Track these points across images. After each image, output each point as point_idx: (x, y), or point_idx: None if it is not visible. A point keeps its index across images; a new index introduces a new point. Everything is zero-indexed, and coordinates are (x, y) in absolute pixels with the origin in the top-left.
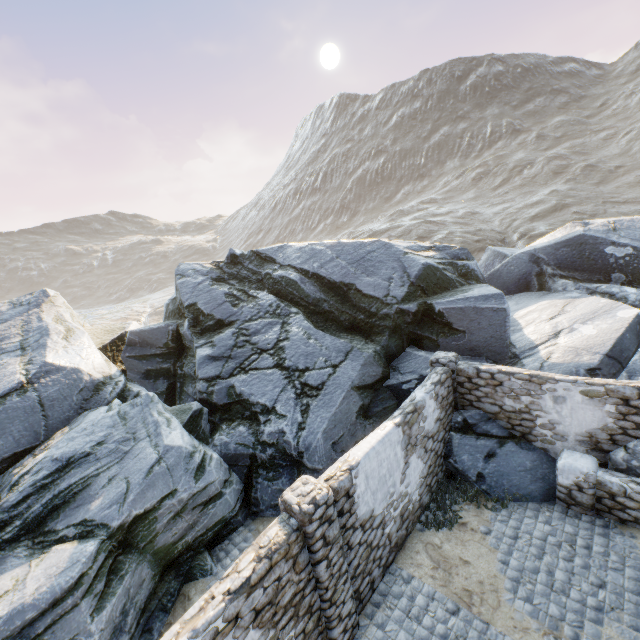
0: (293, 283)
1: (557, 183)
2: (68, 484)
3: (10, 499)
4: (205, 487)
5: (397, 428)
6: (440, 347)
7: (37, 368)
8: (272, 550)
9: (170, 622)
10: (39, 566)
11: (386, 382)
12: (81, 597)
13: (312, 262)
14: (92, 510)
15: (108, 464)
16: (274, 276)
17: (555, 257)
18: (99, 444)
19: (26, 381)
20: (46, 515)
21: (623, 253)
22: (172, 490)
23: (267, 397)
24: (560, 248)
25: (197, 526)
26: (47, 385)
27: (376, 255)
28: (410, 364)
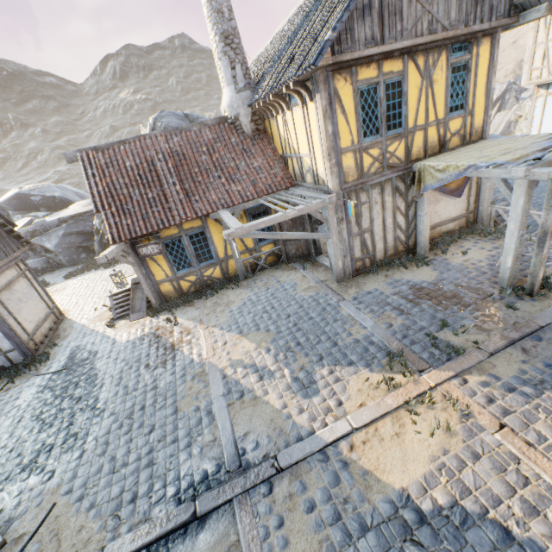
0: None
1: (62, 165)
2: None
3: None
4: None
5: None
6: None
7: None
8: None
9: None
10: None
11: None
12: None
13: None
14: None
15: None
16: None
17: (12, 206)
18: None
19: None
20: None
21: (39, 199)
22: None
23: None
24: (12, 201)
25: None
26: None
27: None
28: None
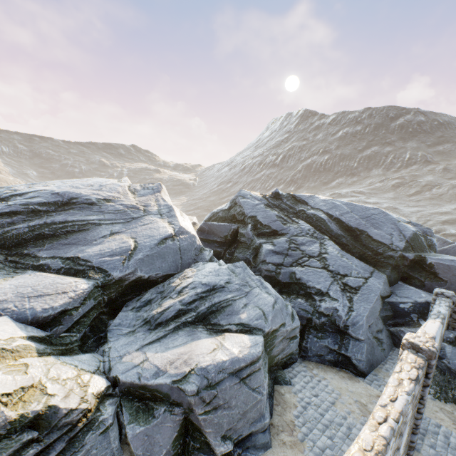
0: (322, 220)
1: None
2: (219, 300)
3: (185, 299)
4: (295, 328)
5: (441, 325)
6: (425, 287)
7: (178, 228)
8: (421, 366)
9: (276, 404)
10: (226, 340)
11: (387, 299)
12: (261, 365)
13: (334, 210)
14: (243, 319)
15: (238, 296)
16: (307, 213)
17: None
18: (227, 283)
19: (174, 234)
20: (207, 314)
21: None
22: (283, 322)
23: (321, 285)
24: None
25: (284, 351)
26: (182, 240)
27: (378, 217)
28: (404, 292)
